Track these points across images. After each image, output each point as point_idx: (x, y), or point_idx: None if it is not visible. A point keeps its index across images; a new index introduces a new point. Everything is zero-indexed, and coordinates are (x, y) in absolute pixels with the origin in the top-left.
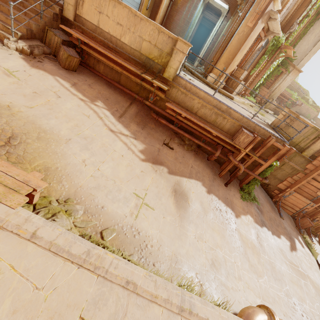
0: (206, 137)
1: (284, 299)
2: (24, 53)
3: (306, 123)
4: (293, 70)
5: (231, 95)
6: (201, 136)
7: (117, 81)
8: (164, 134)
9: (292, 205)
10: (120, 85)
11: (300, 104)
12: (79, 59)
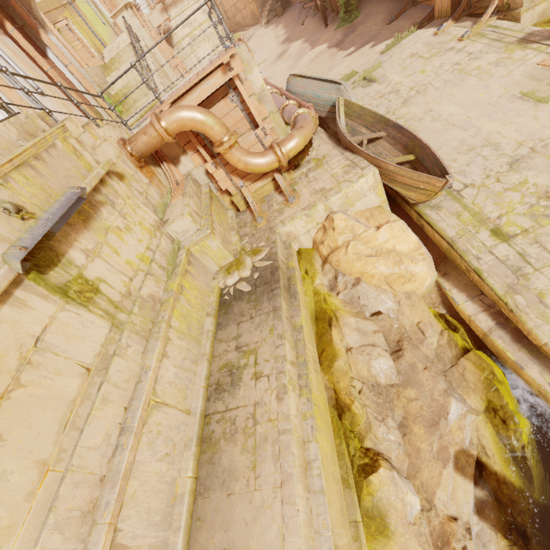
0: None
1: None
2: (267, 24)
3: None
4: None
5: None
6: None
7: (296, 0)
8: (305, 17)
9: None
10: (296, 2)
11: None
12: (280, 6)
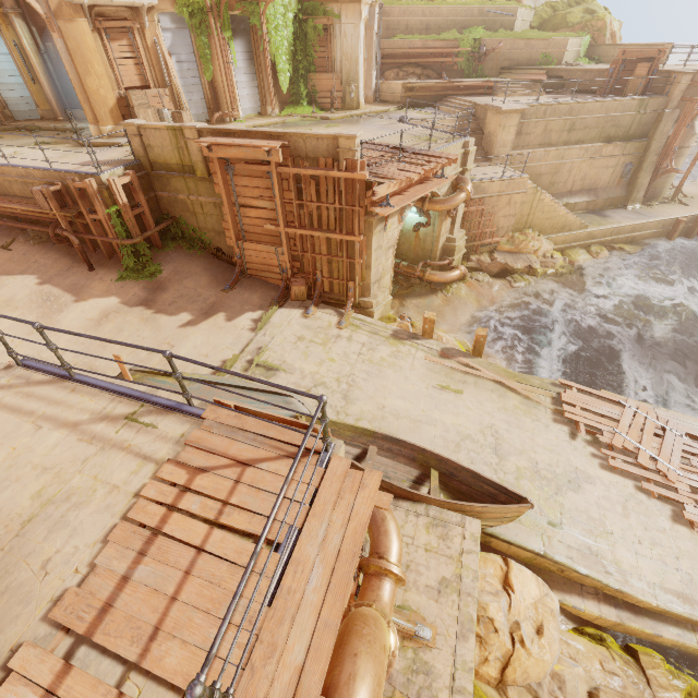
0: (45, 218)
1: None
2: None
3: (156, 128)
4: (342, 9)
5: (115, 141)
6: (41, 220)
7: None
8: (7, 237)
9: (265, 266)
10: None
11: (491, 48)
12: None
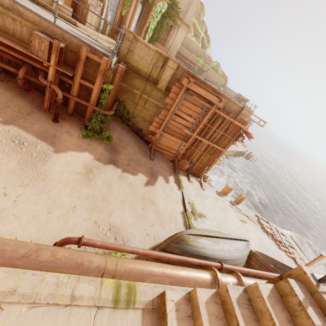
0: (5, 54)
1: (91, 227)
2: None
3: (148, 46)
4: (181, 25)
5: (72, 19)
6: None
7: None
8: None
9: (168, 148)
10: None
11: (206, 70)
12: None
